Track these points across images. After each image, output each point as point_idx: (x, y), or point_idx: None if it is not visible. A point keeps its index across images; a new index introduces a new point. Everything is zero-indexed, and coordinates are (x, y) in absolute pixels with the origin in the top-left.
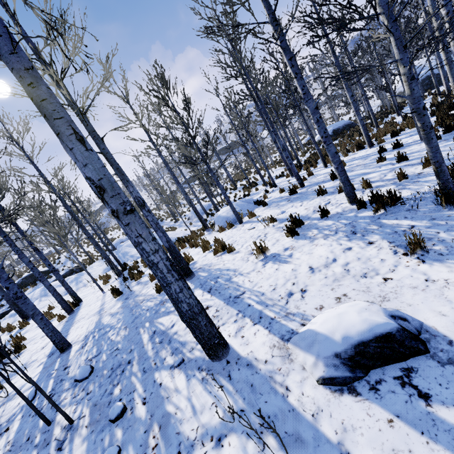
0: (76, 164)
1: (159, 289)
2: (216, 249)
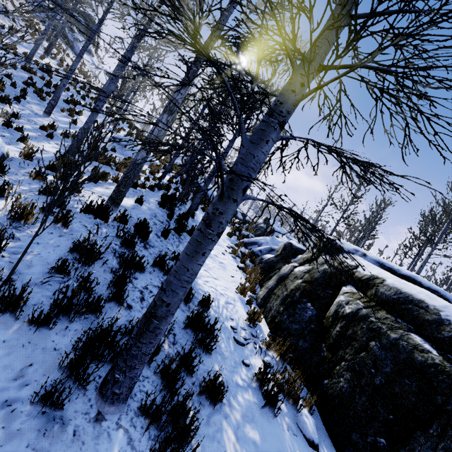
0: None
1: None
2: None
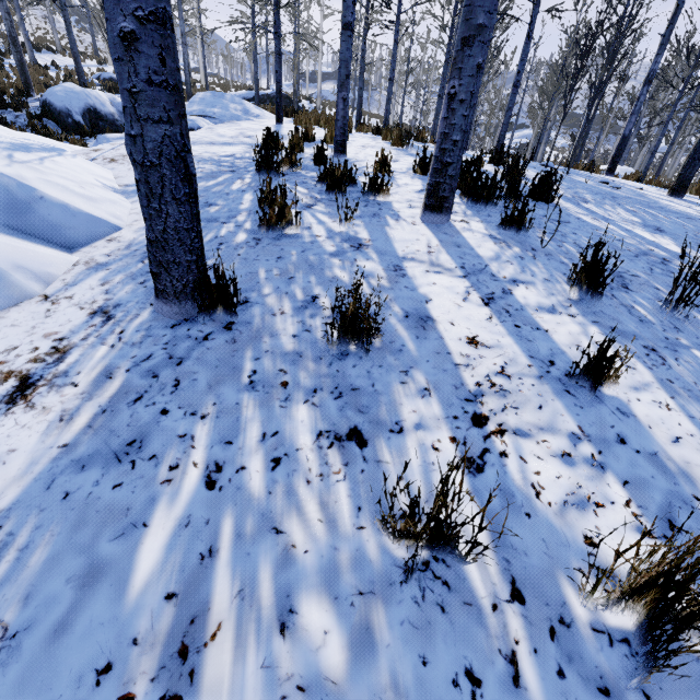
0: None
1: (577, 167)
2: (629, 177)
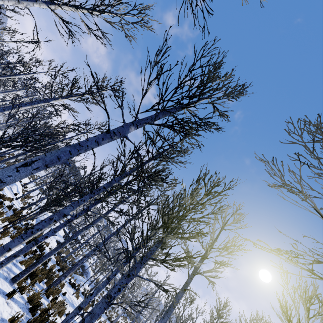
0: None
1: None
2: None
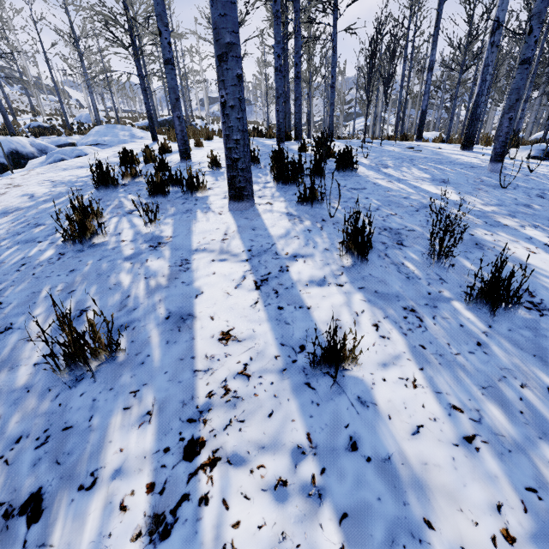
0: (496, 8)
1: (394, 138)
2: (435, 140)
